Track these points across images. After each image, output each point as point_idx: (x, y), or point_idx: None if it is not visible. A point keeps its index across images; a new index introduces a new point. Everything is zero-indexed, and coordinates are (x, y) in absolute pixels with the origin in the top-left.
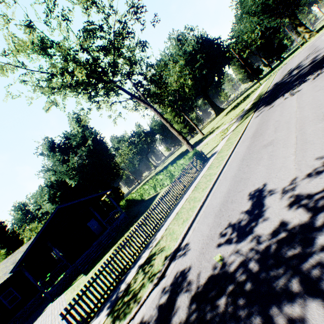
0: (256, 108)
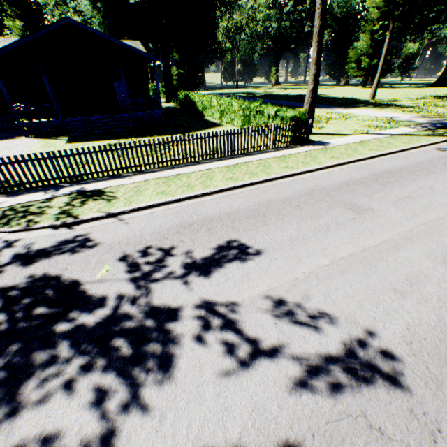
0: None
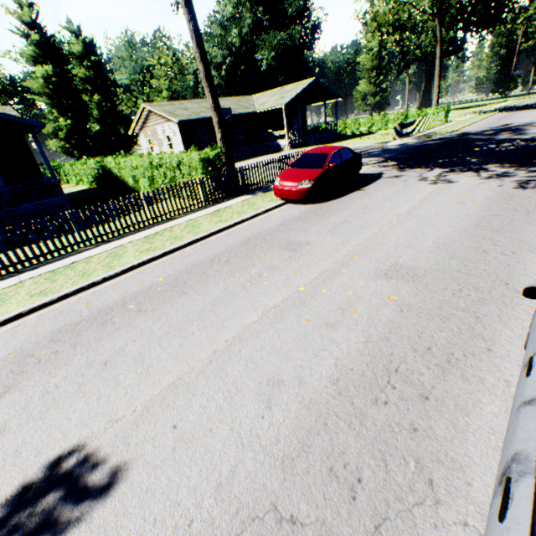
0: (501, 111)
